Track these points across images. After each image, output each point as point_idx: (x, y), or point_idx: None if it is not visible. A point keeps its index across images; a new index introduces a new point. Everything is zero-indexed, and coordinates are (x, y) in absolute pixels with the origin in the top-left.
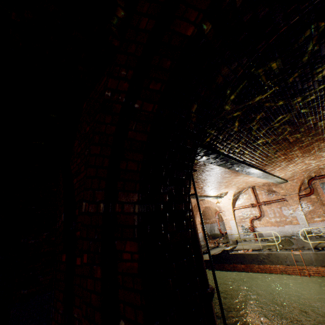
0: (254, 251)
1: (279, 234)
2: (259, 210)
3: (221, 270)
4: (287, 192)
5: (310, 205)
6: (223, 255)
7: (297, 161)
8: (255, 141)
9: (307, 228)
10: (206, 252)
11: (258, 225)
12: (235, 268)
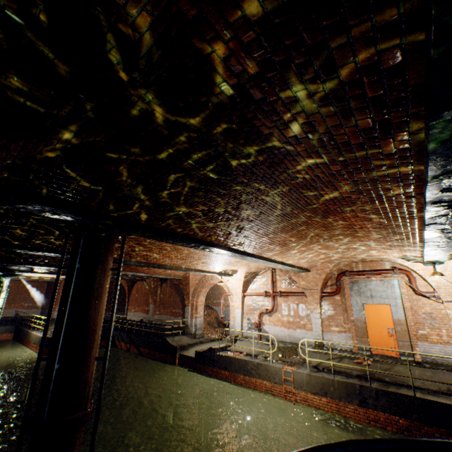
0: (247, 355)
1: (287, 339)
2: (273, 303)
3: (201, 374)
4: (309, 286)
5: (332, 308)
6: (208, 354)
7: (302, 248)
8: (175, 209)
9: (320, 338)
10: (102, 358)
11: (267, 321)
12: (218, 374)
